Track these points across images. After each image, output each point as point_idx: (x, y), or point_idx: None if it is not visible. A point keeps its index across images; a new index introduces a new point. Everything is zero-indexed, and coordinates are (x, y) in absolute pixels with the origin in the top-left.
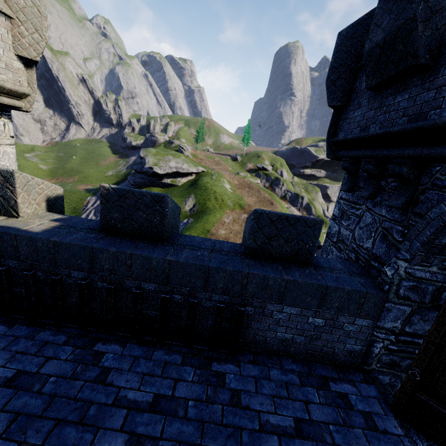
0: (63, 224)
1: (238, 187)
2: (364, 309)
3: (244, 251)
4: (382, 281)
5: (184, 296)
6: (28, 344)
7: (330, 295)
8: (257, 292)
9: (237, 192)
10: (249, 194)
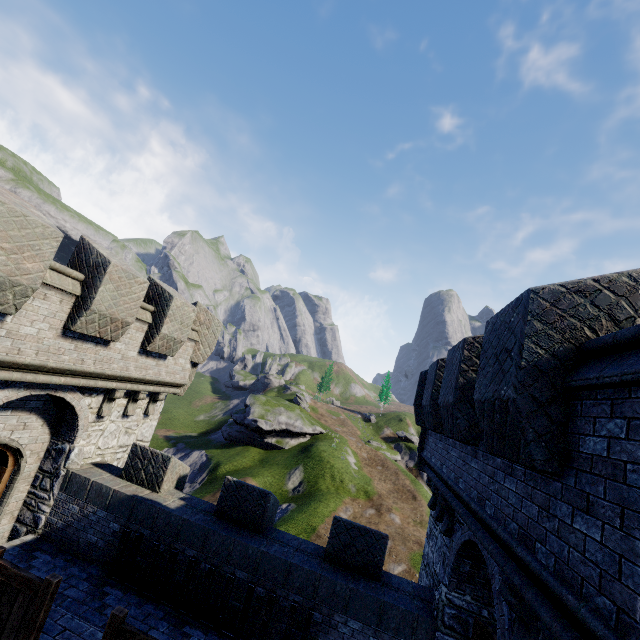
0: (188, 504)
1: (367, 463)
2: (418, 635)
3: (324, 555)
4: (434, 607)
5: (266, 590)
6: (137, 611)
7: (387, 612)
8: (326, 597)
9: (365, 471)
10: (382, 476)
